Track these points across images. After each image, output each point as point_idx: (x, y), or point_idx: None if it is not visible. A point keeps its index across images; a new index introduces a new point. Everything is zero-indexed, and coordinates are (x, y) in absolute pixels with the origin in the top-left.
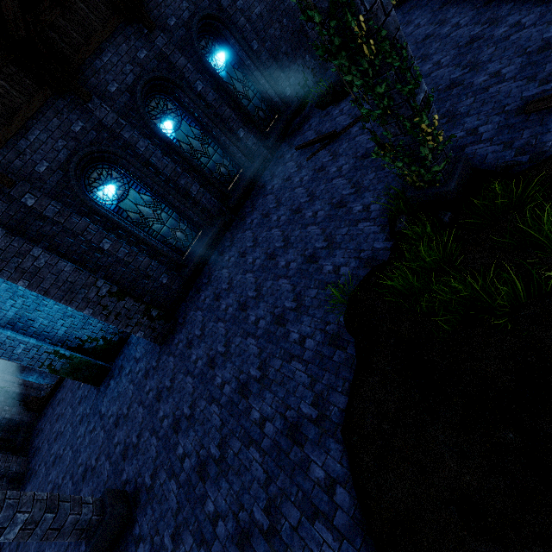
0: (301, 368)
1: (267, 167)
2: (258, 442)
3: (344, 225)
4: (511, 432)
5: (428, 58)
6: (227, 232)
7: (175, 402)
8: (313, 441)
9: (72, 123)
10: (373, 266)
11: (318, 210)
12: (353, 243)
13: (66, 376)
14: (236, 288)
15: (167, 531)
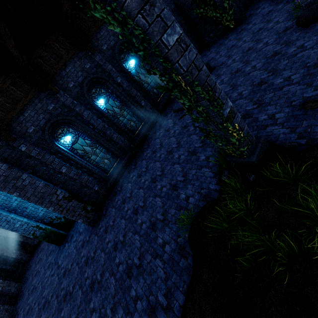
0: (161, 265)
1: (158, 121)
2: (132, 314)
3: (194, 168)
4: None
5: (249, 63)
6: (133, 159)
7: (94, 269)
8: None
9: (48, 105)
10: (208, 201)
11: (181, 155)
12: (197, 182)
13: (42, 240)
14: (134, 198)
15: None
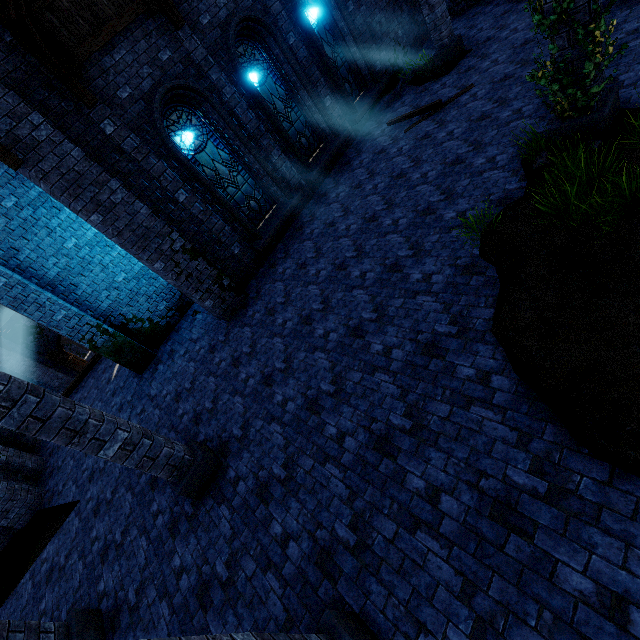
0: (430, 299)
1: (350, 146)
2: (385, 367)
3: (465, 178)
4: None
5: None
6: (303, 209)
7: (261, 362)
8: (456, 350)
9: (160, 50)
10: (508, 203)
11: (428, 171)
12: (478, 190)
13: (107, 356)
14: (328, 253)
15: (276, 463)
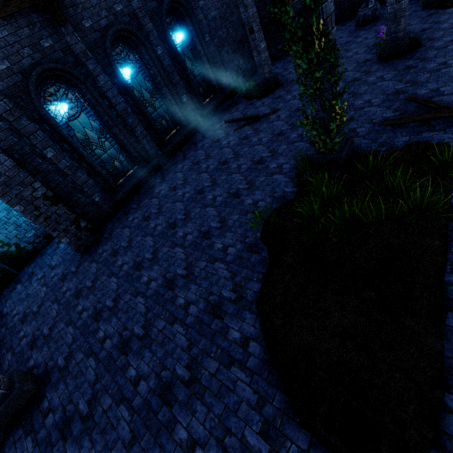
0: (223, 267)
1: (199, 131)
2: (182, 320)
3: (262, 175)
4: (373, 292)
5: None
6: (158, 172)
7: (97, 297)
8: (232, 314)
9: (42, 38)
10: (284, 202)
11: (242, 164)
12: (269, 187)
13: None
14: (166, 212)
15: (83, 399)
